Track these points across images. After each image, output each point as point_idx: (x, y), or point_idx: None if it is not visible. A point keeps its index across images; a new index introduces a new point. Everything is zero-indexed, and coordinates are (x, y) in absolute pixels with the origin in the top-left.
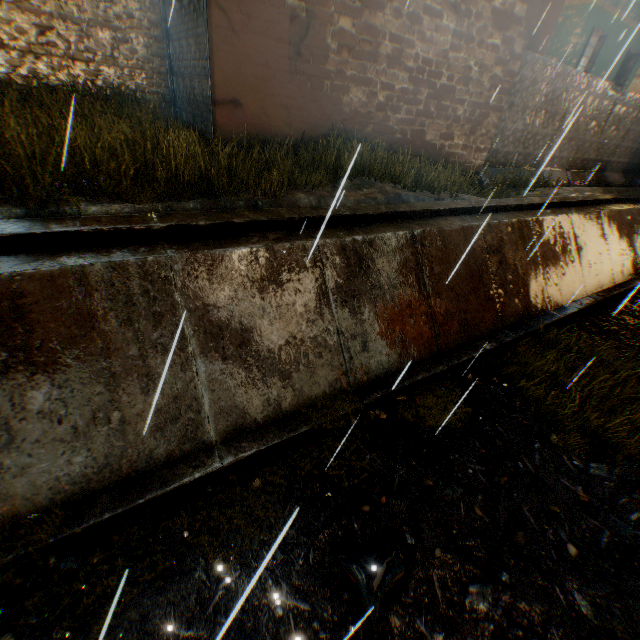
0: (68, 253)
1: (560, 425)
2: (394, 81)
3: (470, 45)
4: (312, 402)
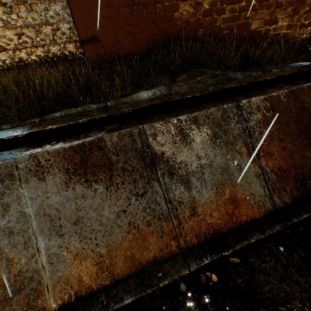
0: None
1: None
2: None
3: None
4: (143, 266)
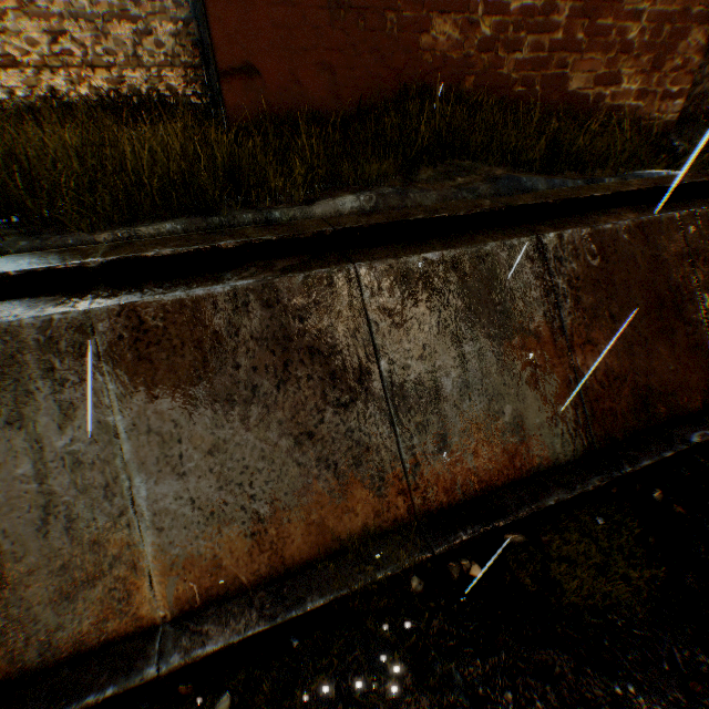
0: None
1: None
2: None
3: None
4: (341, 544)
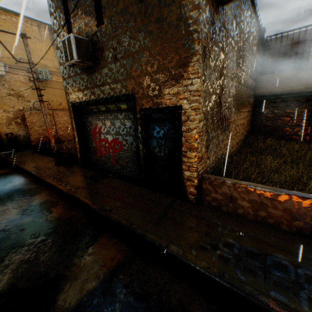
0: None
1: None
2: None
3: None
4: None
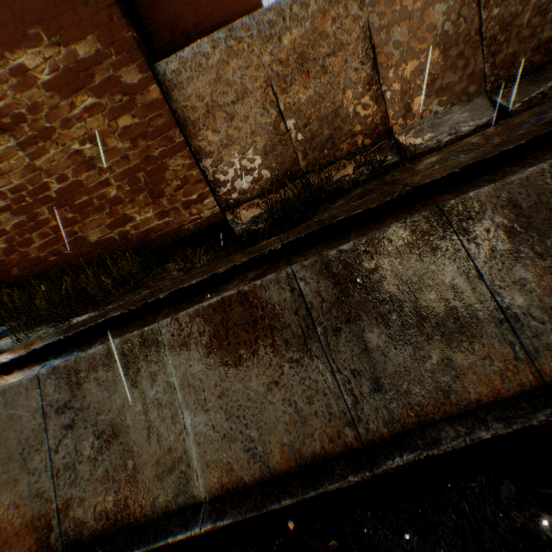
0: None
1: None
2: (2, 225)
3: (54, 135)
4: None
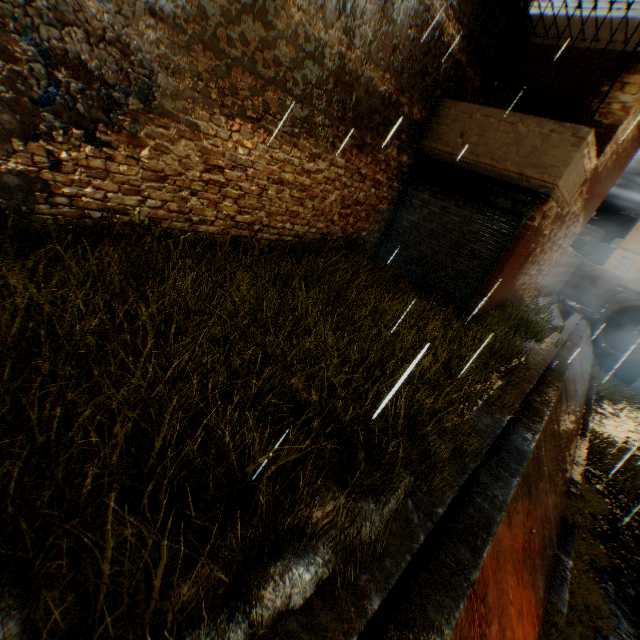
0: (512, 437)
1: (639, 506)
2: (532, 271)
3: (558, 248)
4: (562, 509)
